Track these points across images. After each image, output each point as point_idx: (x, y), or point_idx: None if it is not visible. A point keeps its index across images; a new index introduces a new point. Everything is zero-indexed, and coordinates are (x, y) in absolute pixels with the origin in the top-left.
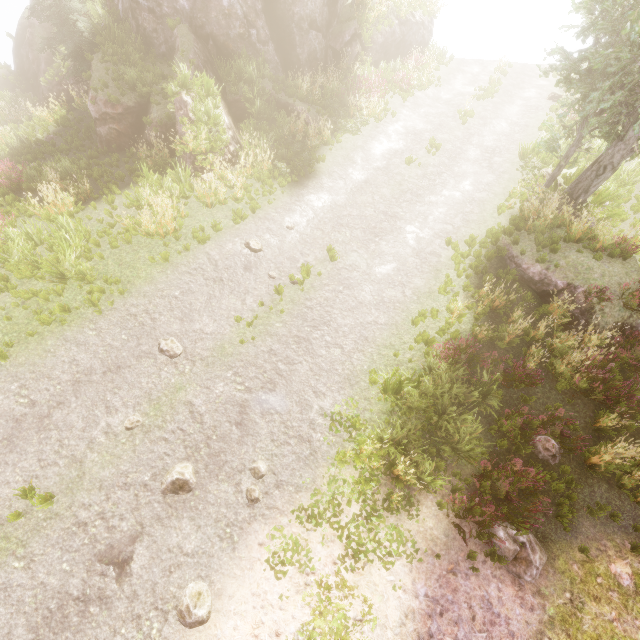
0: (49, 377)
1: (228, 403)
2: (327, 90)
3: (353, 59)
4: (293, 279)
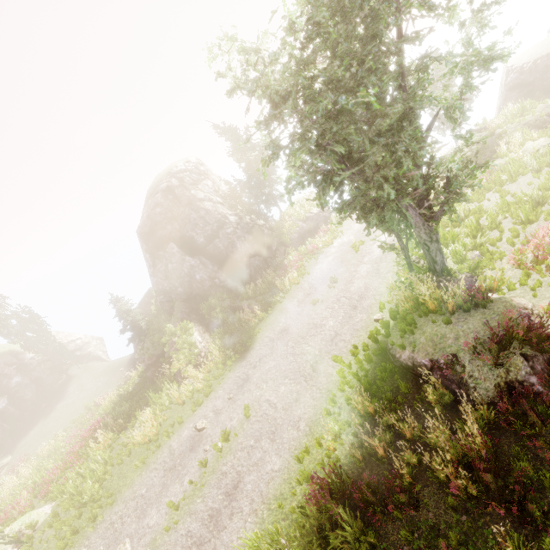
0: None
1: None
2: (266, 282)
3: (283, 255)
4: (214, 448)
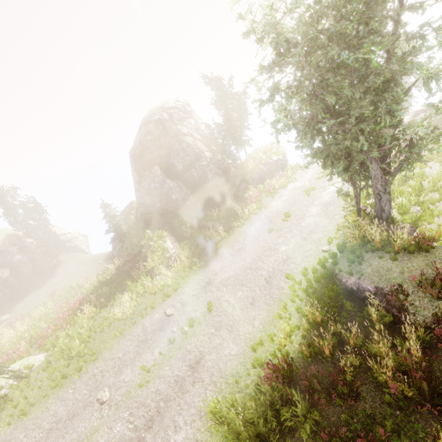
0: (40, 427)
1: (119, 441)
2: (229, 210)
3: (244, 190)
4: (181, 330)
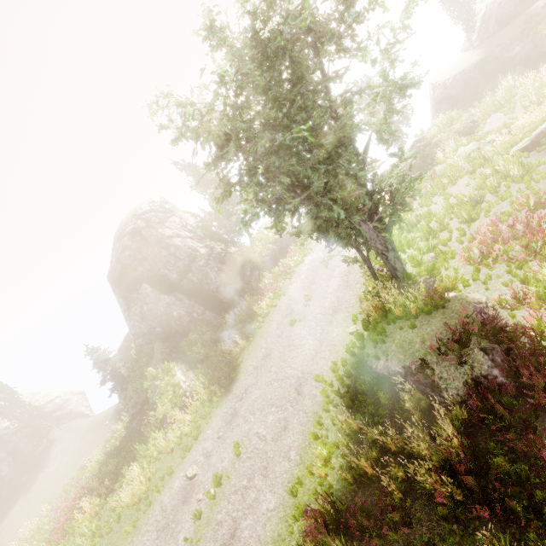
0: None
1: None
2: (245, 309)
3: (258, 279)
4: (207, 496)
